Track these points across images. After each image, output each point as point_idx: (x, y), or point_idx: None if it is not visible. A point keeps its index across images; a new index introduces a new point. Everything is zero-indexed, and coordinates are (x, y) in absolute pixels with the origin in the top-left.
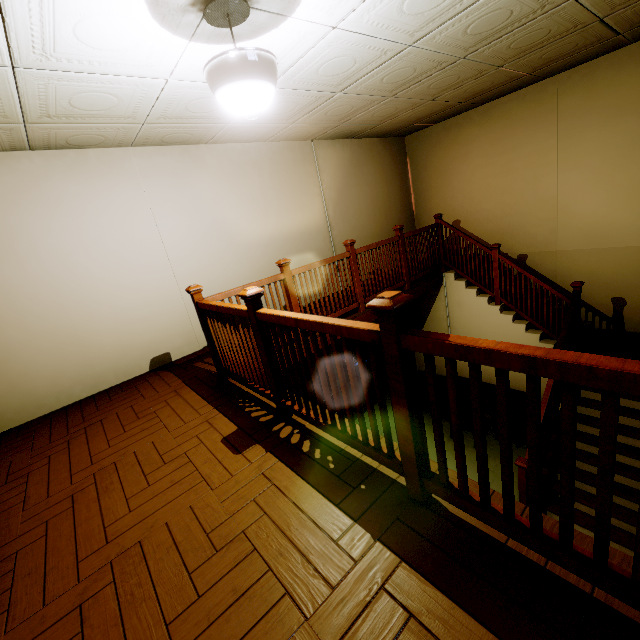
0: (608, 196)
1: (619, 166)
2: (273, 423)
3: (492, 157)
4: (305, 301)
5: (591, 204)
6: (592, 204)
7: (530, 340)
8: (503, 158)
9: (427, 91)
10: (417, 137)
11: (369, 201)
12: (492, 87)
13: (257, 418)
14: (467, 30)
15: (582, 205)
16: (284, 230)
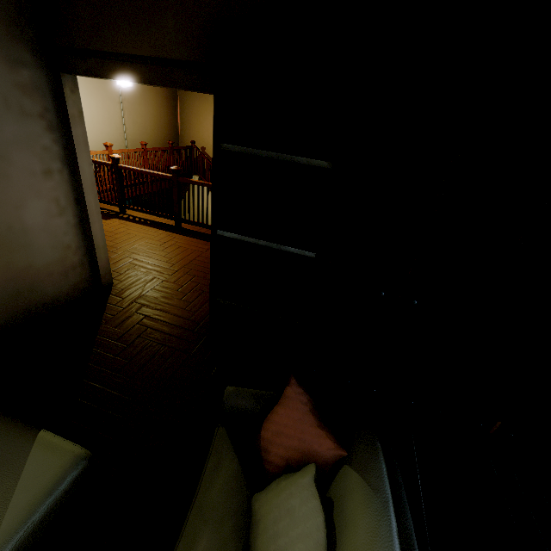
0: None
1: None
2: (118, 214)
3: None
4: None
5: None
6: None
7: None
8: None
9: None
10: None
11: (151, 117)
12: None
13: (108, 213)
14: None
15: None
16: (94, 120)
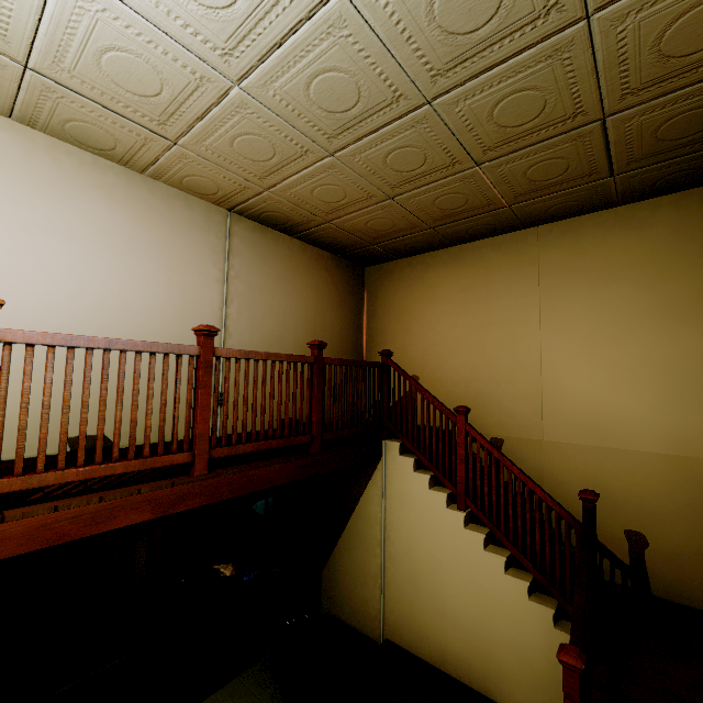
0: (606, 375)
1: (617, 338)
2: None
3: (462, 304)
4: (20, 414)
5: (585, 382)
6: (586, 382)
7: (513, 591)
8: (475, 307)
9: (384, 171)
10: (379, 270)
11: (301, 320)
12: (466, 212)
13: None
14: (434, 5)
15: (573, 381)
16: (130, 305)
